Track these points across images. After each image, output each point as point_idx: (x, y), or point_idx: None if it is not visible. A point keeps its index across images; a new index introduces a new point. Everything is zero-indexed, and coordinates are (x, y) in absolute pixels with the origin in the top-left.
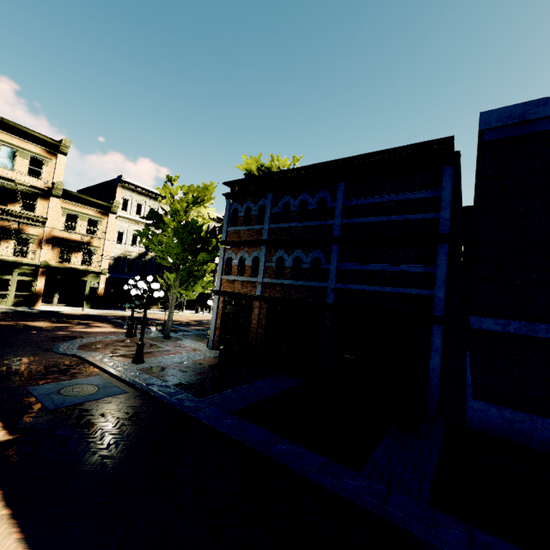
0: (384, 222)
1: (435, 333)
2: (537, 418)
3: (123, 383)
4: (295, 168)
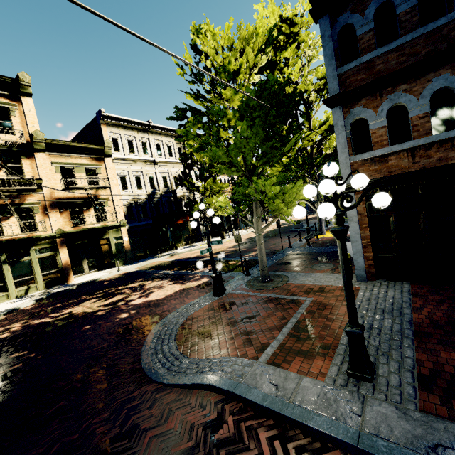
0: None
1: None
2: None
3: None
4: None
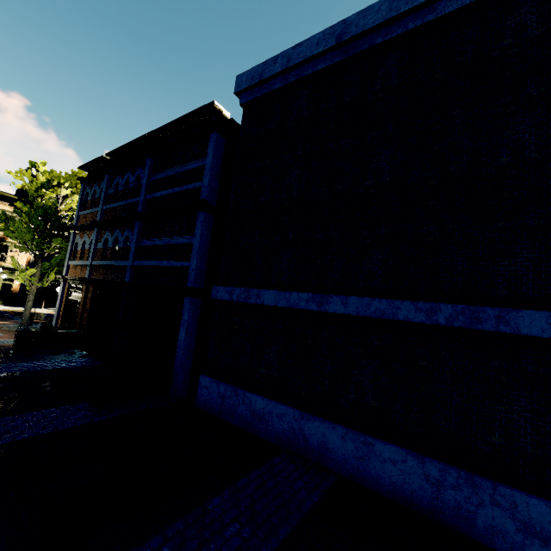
0: (172, 194)
1: (185, 306)
2: (241, 393)
3: None
4: (120, 147)
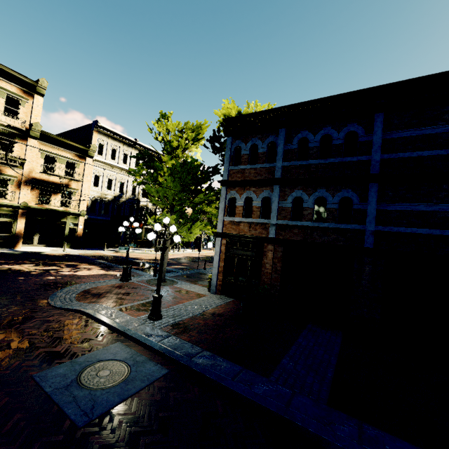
0: (441, 156)
1: None
2: None
3: (154, 354)
4: (317, 99)
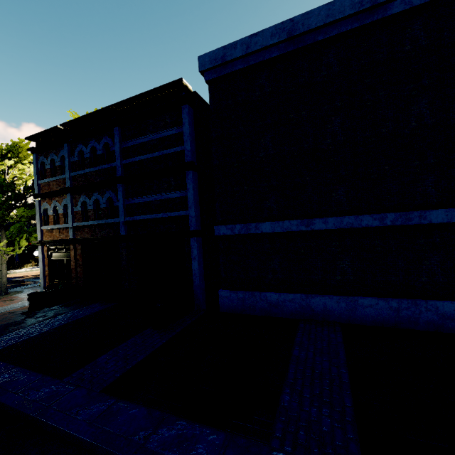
0: (151, 158)
1: (192, 245)
2: (257, 294)
3: None
4: (78, 118)
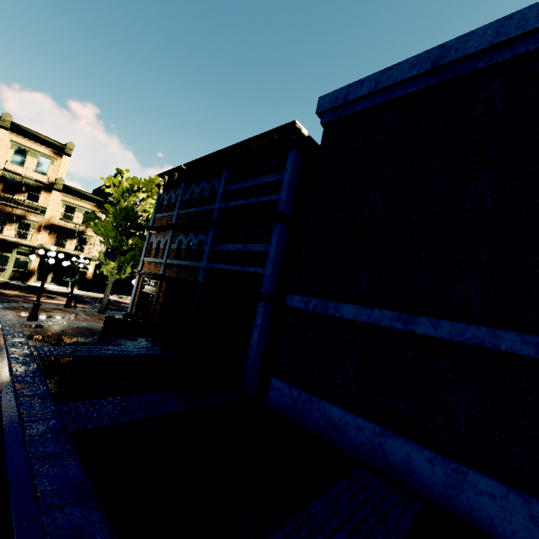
0: (247, 205)
1: (259, 310)
2: (315, 400)
3: None
4: (198, 159)
